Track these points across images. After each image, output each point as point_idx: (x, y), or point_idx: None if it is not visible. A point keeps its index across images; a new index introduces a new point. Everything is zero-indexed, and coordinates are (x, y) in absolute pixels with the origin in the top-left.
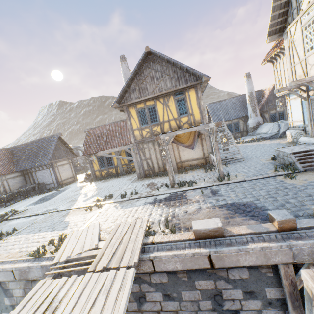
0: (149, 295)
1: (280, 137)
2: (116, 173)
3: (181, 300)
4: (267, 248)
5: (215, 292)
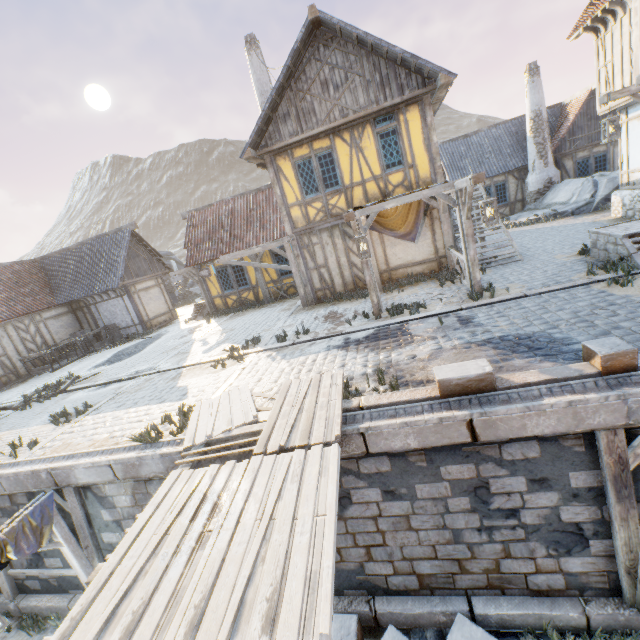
0: (358, 493)
1: (596, 209)
2: (256, 300)
3: (415, 498)
4: (579, 403)
5: (477, 482)
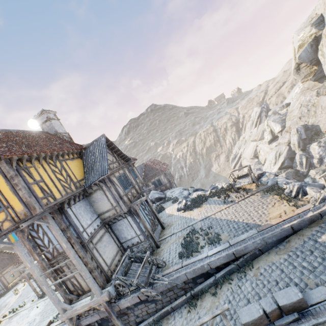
0: None
1: None
2: None
3: None
4: None
5: None
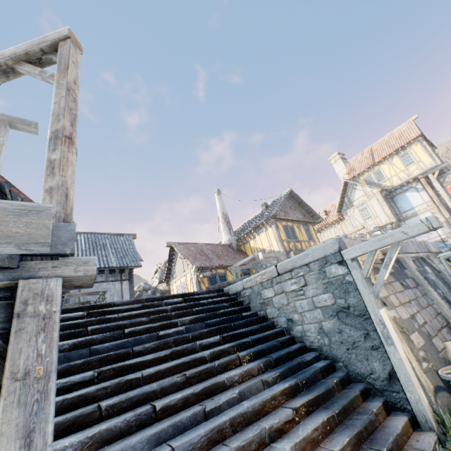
0: None
1: None
2: None
3: None
4: None
5: None
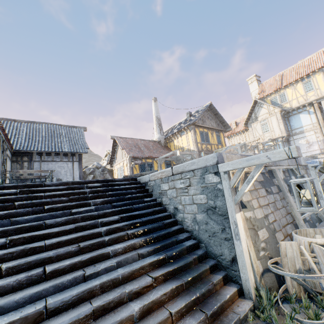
0: None
1: None
2: None
3: None
4: None
5: None
